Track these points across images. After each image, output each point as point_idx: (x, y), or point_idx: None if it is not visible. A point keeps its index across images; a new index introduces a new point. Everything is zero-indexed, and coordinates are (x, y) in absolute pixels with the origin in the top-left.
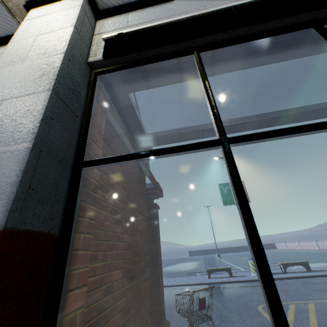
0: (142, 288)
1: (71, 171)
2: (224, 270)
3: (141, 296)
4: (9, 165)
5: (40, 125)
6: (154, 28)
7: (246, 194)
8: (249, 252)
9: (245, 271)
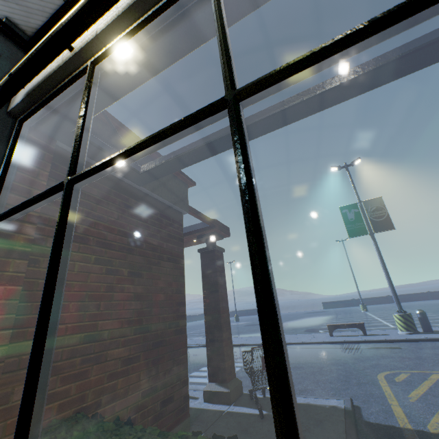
0: (168, 340)
1: None
2: (353, 326)
3: (165, 348)
4: None
5: None
6: (32, 57)
7: (387, 218)
8: (420, 302)
9: (394, 328)
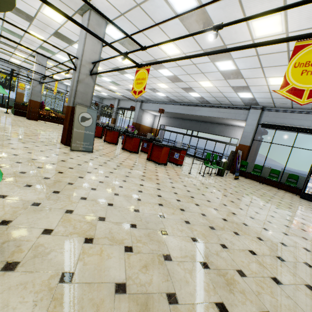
0: (251, 157)
1: (252, 140)
2: None
3: (250, 158)
4: (249, 141)
5: (252, 137)
6: (270, 124)
7: None
8: None
9: None
